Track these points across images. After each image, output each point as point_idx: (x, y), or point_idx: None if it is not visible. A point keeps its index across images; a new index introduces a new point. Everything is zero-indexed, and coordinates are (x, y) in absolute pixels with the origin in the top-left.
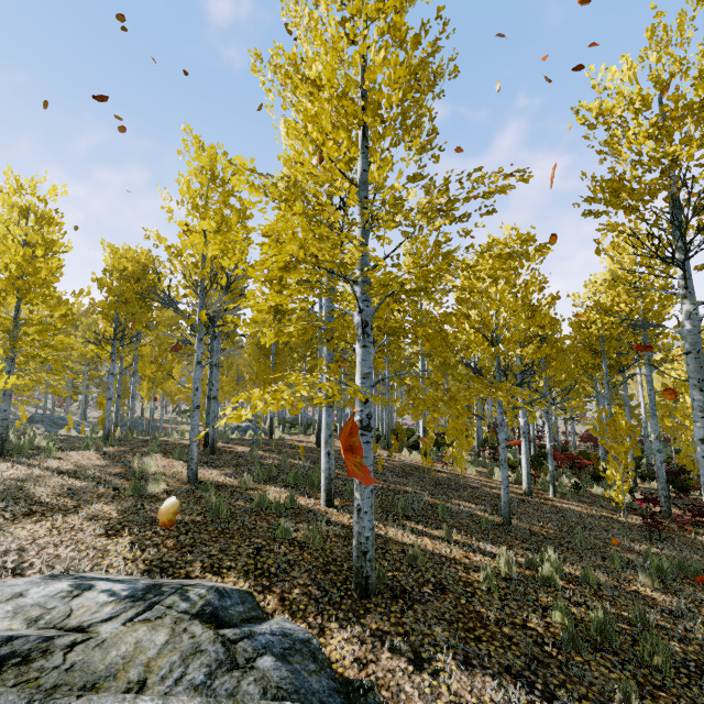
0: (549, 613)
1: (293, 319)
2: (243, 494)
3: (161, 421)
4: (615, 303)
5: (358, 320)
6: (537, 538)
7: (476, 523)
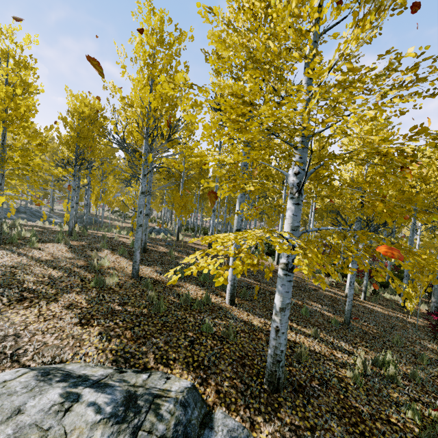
0: (400, 408)
1: (245, 176)
2: (172, 290)
3: (102, 218)
4: (433, 175)
5: (293, 181)
6: (368, 336)
7: (328, 322)
